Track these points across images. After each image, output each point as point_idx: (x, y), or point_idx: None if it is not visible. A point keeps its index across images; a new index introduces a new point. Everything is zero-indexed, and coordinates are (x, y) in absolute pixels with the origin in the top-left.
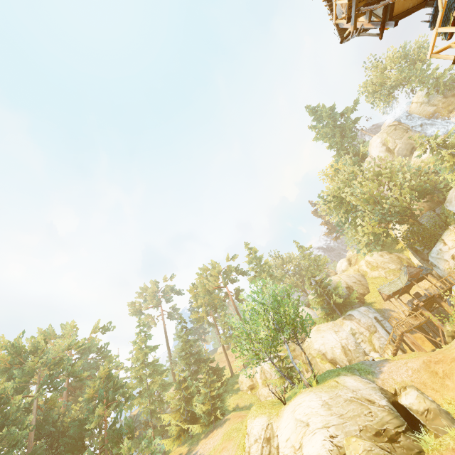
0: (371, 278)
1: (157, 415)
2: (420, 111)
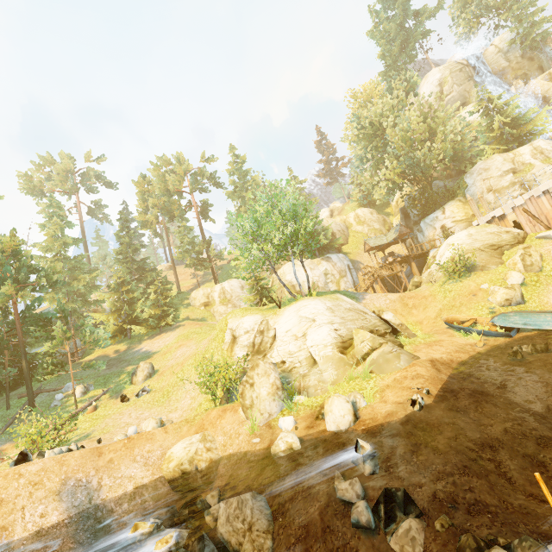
0: (354, 231)
1: (79, 315)
2: (493, 61)
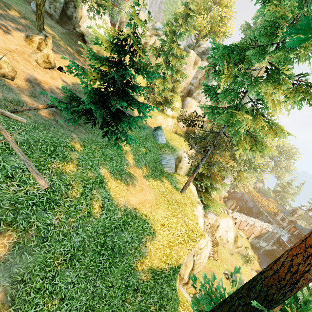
0: None
1: None
2: None
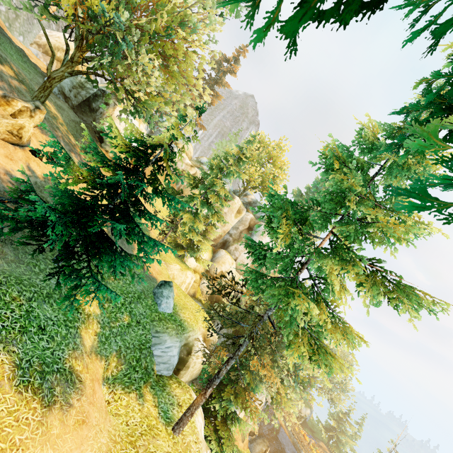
0: None
1: None
2: None
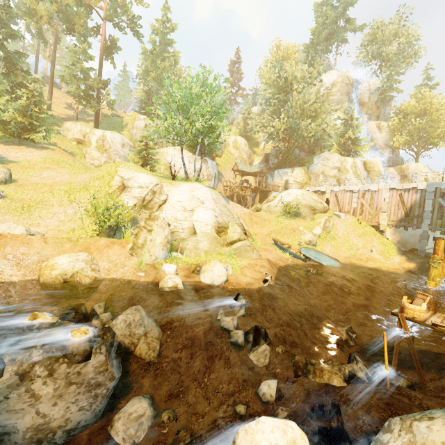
0: (228, 151)
1: None
2: (363, 93)
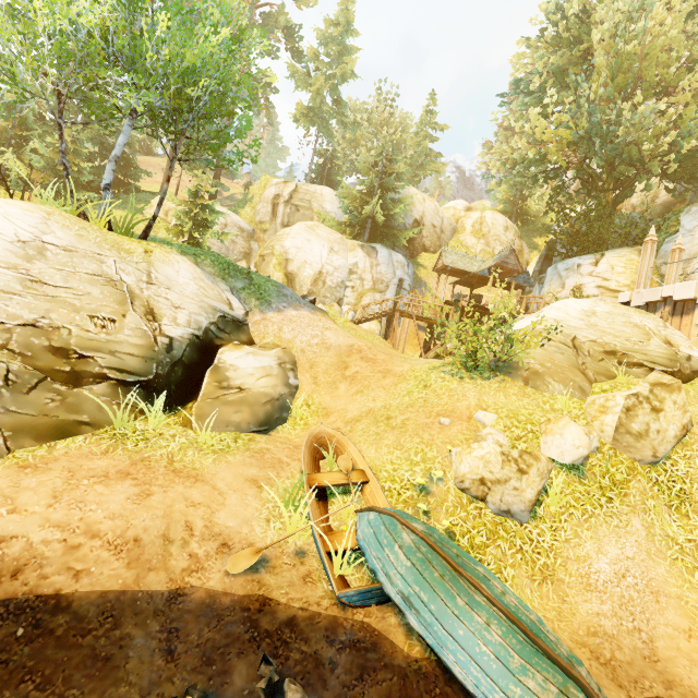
0: (460, 242)
1: None
2: None
